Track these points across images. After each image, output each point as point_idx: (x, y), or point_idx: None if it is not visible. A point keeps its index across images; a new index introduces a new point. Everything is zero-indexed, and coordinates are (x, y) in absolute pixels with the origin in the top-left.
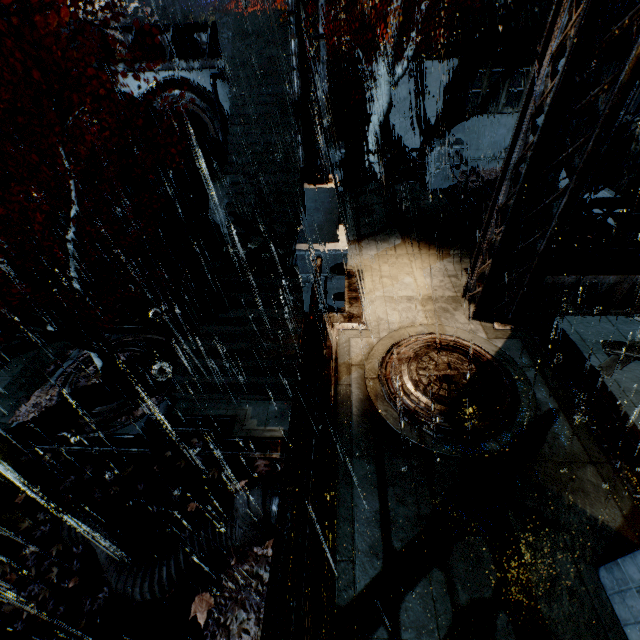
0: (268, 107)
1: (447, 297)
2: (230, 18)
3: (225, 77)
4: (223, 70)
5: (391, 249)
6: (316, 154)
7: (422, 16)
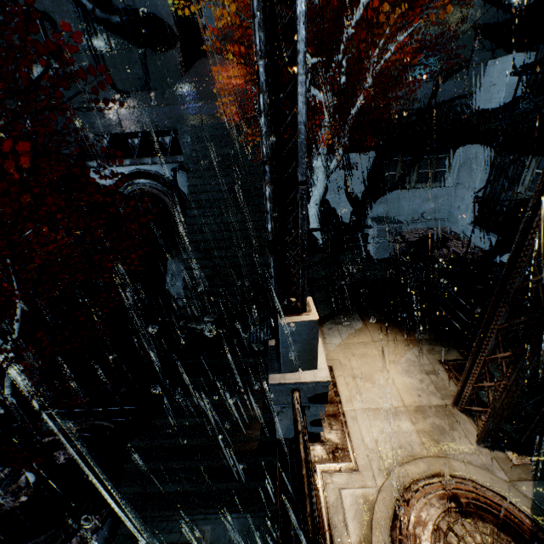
0: (222, 193)
1: (436, 407)
2: (189, 128)
3: (184, 169)
4: (182, 164)
5: (355, 335)
6: (292, 287)
7: (349, 126)
